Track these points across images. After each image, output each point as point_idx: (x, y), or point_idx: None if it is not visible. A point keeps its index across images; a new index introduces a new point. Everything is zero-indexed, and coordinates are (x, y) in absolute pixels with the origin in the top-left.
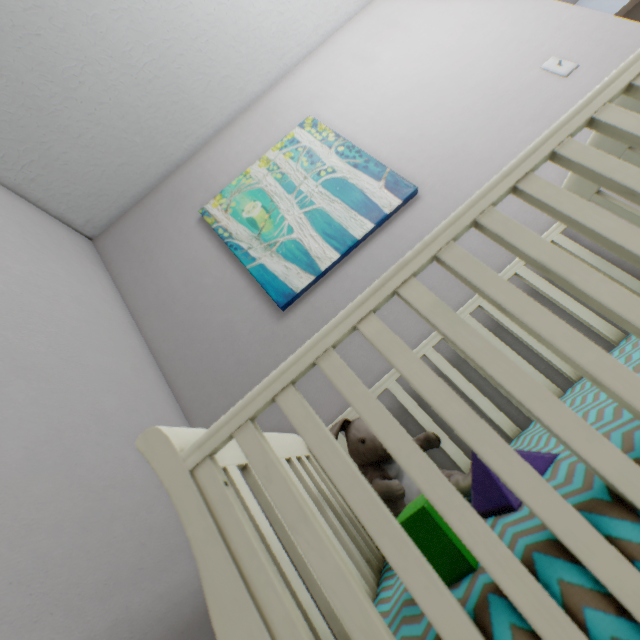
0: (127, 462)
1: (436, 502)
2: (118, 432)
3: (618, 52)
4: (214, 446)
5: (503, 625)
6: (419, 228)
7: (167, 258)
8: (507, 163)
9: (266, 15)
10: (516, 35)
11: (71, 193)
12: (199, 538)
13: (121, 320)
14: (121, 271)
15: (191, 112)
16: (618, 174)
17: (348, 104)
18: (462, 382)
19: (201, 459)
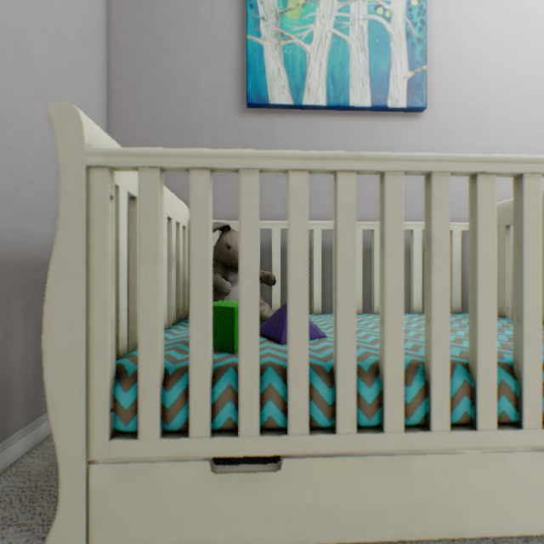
0: (33, 115)
1: (243, 311)
2: (36, 81)
3: None
4: (119, 164)
5: (226, 382)
6: (395, 141)
7: None
8: (493, 153)
9: None
10: None
11: None
12: (68, 217)
13: None
14: None
15: None
16: (529, 227)
17: None
18: (318, 264)
19: (102, 165)
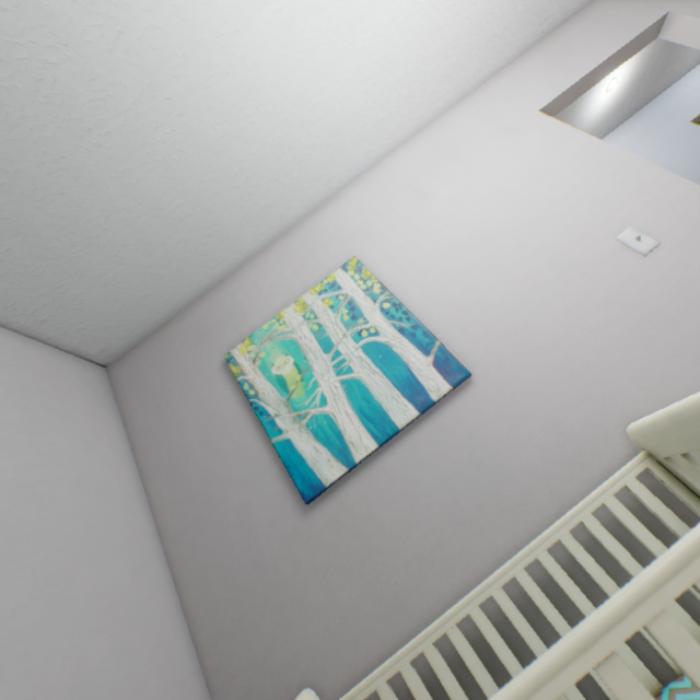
0: None
1: None
2: None
3: None
4: None
5: None
6: (470, 422)
7: (185, 406)
8: (574, 355)
9: (313, 148)
10: (589, 191)
11: (86, 328)
12: None
13: (126, 489)
14: (133, 413)
15: (225, 241)
16: None
17: (398, 246)
18: (512, 664)
19: None
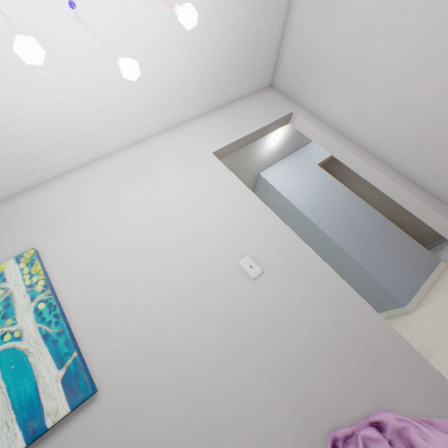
0: None
1: None
2: None
3: (291, 267)
4: None
5: None
6: None
7: None
8: (189, 370)
9: (4, 146)
10: (230, 221)
11: None
12: None
13: None
14: None
15: None
16: None
17: (80, 241)
18: None
19: None
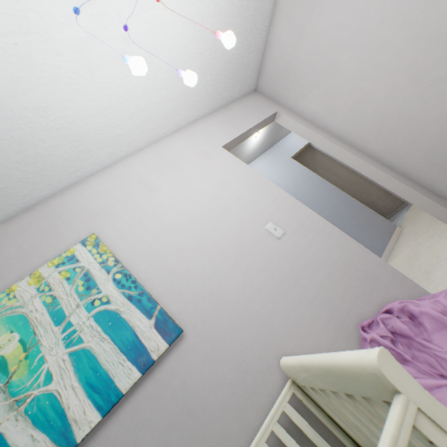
0: None
1: None
2: None
3: (304, 227)
4: None
5: None
6: (183, 372)
7: None
8: (249, 307)
9: (59, 147)
10: (250, 198)
11: None
12: None
13: None
14: None
15: None
16: None
17: (131, 225)
18: None
19: None
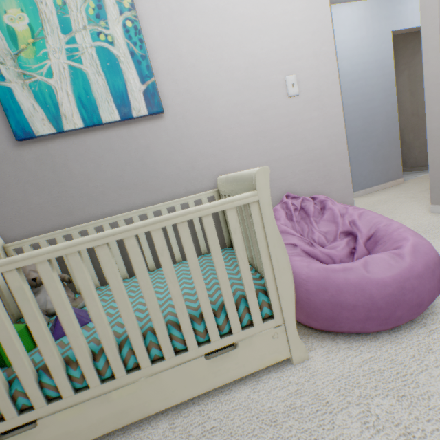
0: None
1: None
2: None
3: (319, 103)
4: None
5: None
6: (150, 140)
7: None
8: (223, 132)
9: None
10: (297, 34)
11: None
12: None
13: None
14: None
15: None
16: (137, 265)
17: None
18: (114, 247)
19: None
